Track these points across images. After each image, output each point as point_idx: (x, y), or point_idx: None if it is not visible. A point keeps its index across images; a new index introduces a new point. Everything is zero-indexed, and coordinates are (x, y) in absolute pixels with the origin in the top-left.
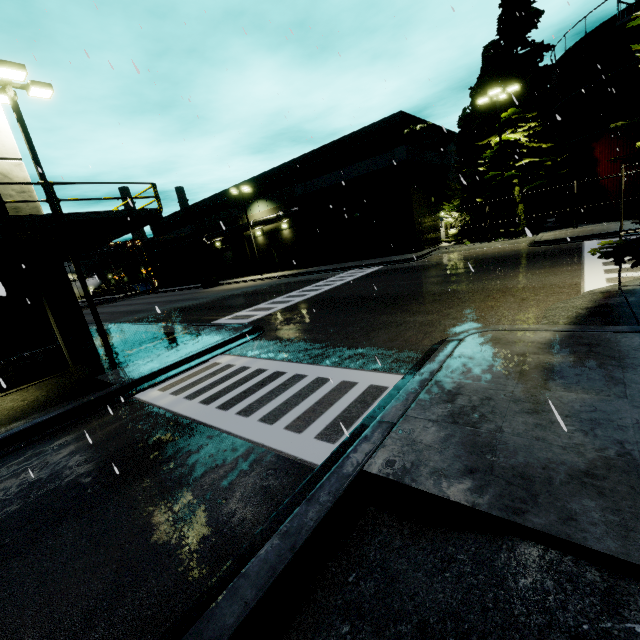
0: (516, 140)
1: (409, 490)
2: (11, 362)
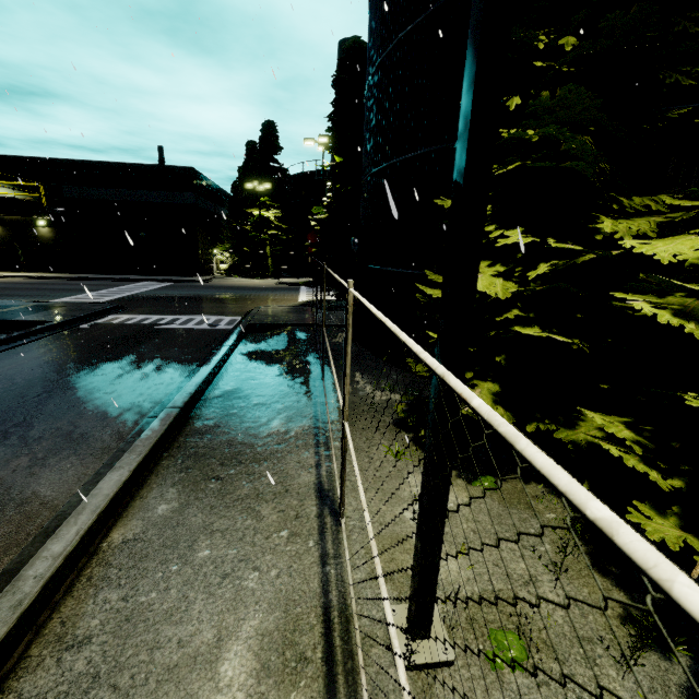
0: (268, 216)
1: (262, 325)
2: None
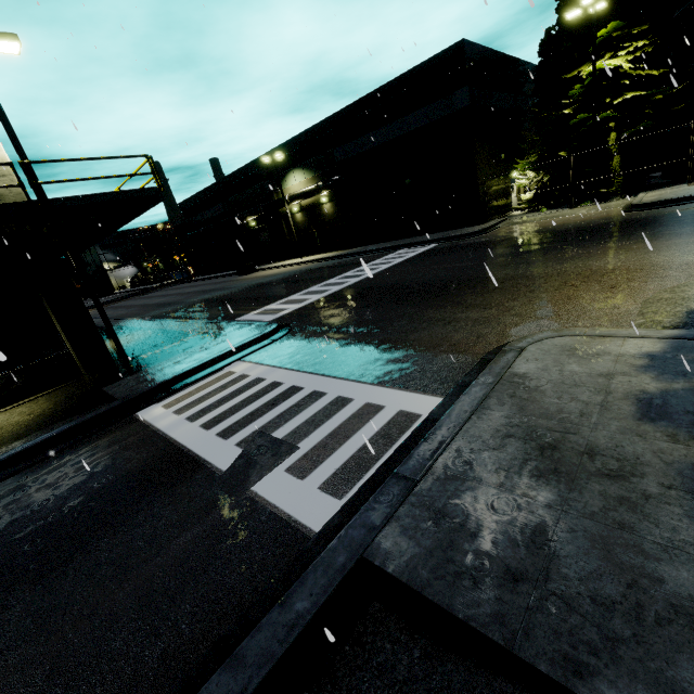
0: (616, 68)
1: (422, 599)
2: (18, 371)
